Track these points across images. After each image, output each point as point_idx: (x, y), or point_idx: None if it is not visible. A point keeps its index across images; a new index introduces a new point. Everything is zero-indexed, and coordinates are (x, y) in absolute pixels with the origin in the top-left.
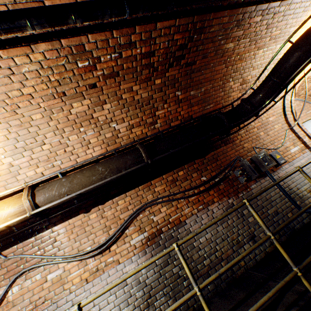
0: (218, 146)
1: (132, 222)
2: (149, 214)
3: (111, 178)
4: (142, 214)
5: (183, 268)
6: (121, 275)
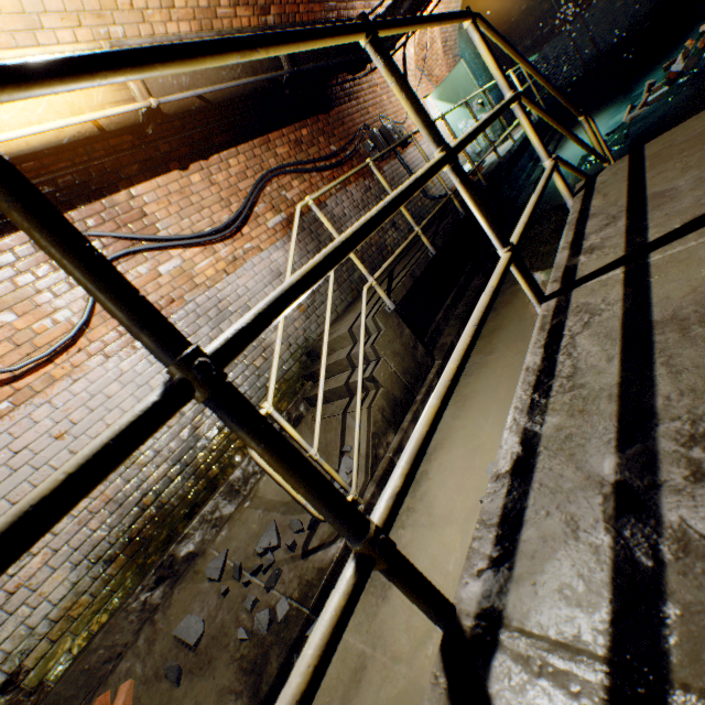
0: (343, 102)
1: (260, 198)
2: (279, 188)
3: (255, 79)
4: (270, 188)
5: None
6: (271, 265)
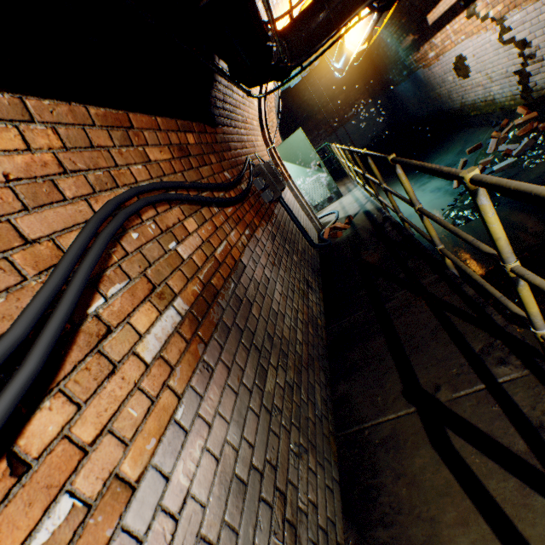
0: (226, 123)
1: (111, 263)
2: (160, 233)
3: None
4: (138, 231)
5: (288, 367)
6: (172, 540)
